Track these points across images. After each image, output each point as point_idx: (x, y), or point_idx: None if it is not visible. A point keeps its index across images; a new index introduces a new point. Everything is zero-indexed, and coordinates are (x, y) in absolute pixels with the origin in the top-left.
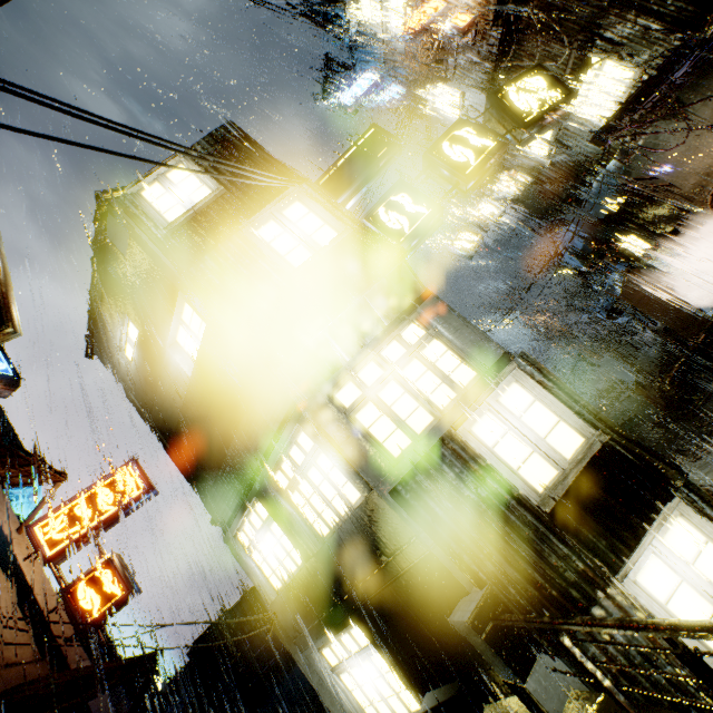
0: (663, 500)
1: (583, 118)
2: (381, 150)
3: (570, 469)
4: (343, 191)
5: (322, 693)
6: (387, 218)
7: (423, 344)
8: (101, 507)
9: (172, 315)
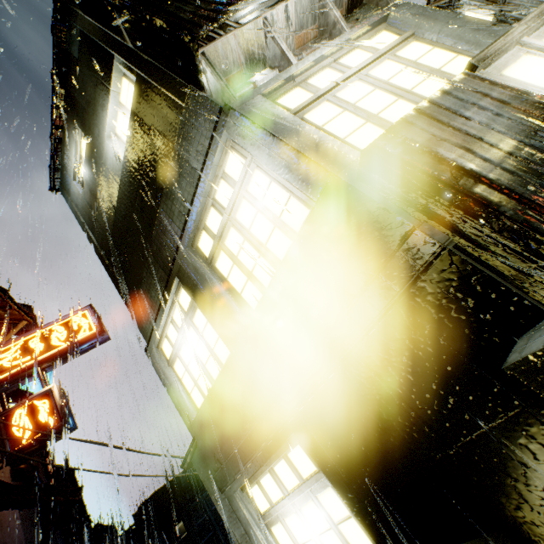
0: None
1: None
2: None
3: None
4: None
5: None
6: None
7: (398, 48)
8: (54, 342)
9: (109, 94)
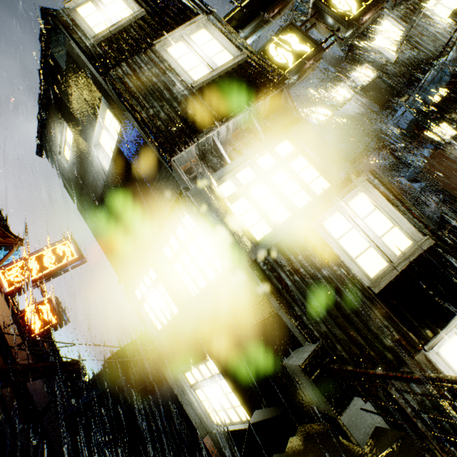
0: None
1: (431, 19)
2: None
3: (400, 262)
4: (242, 28)
5: (182, 400)
6: (275, 53)
7: (291, 158)
8: (46, 264)
9: (96, 119)
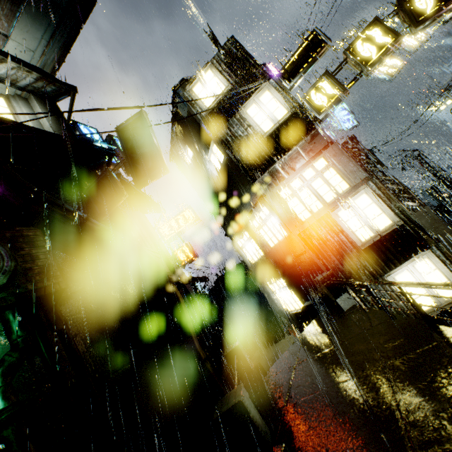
0: (419, 251)
1: None
2: (318, 49)
3: (379, 234)
4: (292, 79)
5: (268, 298)
6: (315, 98)
7: (324, 170)
8: (181, 224)
9: (208, 150)
